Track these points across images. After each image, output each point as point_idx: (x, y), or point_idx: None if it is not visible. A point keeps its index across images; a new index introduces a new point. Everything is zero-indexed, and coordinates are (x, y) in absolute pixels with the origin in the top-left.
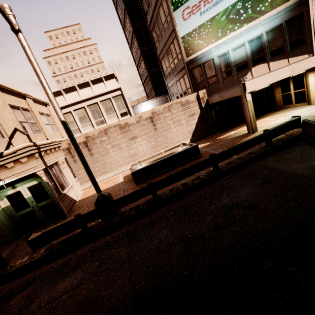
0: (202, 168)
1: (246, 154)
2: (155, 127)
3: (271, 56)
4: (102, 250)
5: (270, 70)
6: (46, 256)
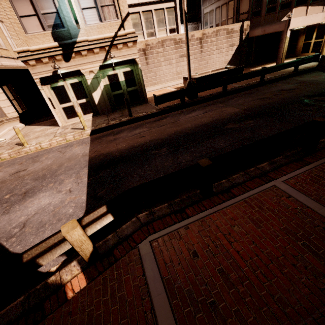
0: (256, 75)
1: (280, 75)
2: (201, 49)
3: (312, 0)
4: (204, 107)
5: (307, 14)
6: (161, 111)
